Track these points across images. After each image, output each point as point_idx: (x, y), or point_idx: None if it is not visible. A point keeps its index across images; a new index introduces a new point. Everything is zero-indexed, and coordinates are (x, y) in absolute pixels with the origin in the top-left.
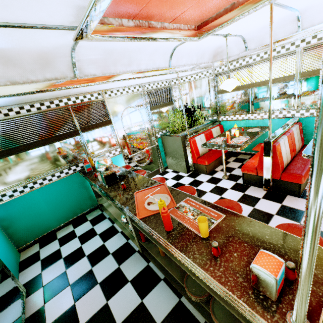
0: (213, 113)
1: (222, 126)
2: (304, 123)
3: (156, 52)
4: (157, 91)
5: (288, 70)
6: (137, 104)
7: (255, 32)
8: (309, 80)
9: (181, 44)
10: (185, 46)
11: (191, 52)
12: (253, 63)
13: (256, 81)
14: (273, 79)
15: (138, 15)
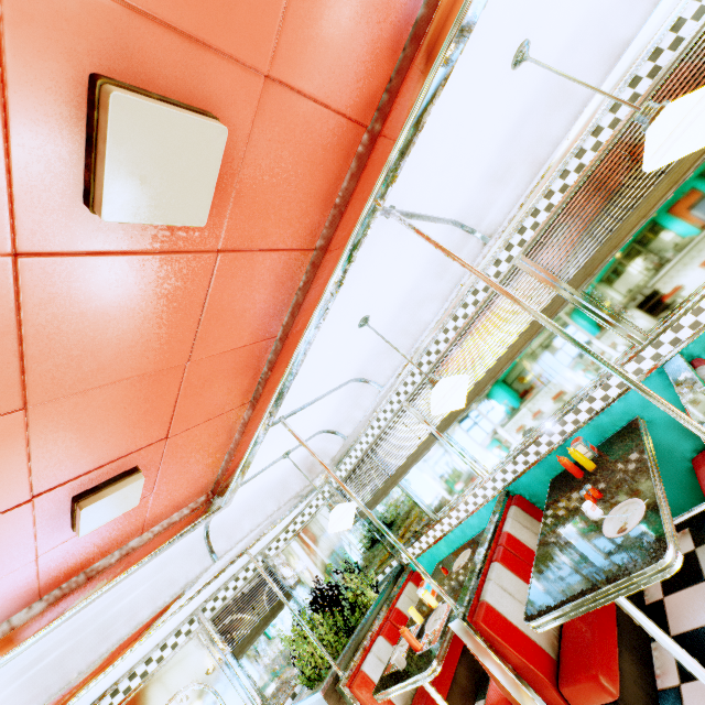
0: (385, 556)
1: (419, 575)
2: (524, 492)
3: (167, 565)
4: (239, 598)
5: (419, 433)
6: (193, 671)
7: (333, 418)
8: (457, 429)
9: (210, 521)
10: (229, 509)
11: (252, 503)
12: (369, 448)
13: (395, 468)
14: (413, 454)
15: (46, 589)
